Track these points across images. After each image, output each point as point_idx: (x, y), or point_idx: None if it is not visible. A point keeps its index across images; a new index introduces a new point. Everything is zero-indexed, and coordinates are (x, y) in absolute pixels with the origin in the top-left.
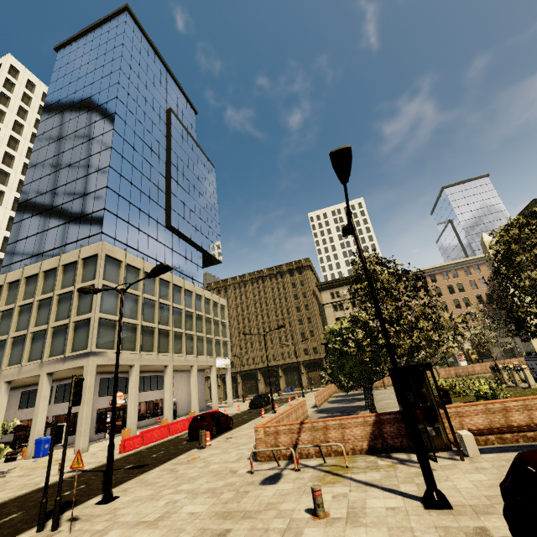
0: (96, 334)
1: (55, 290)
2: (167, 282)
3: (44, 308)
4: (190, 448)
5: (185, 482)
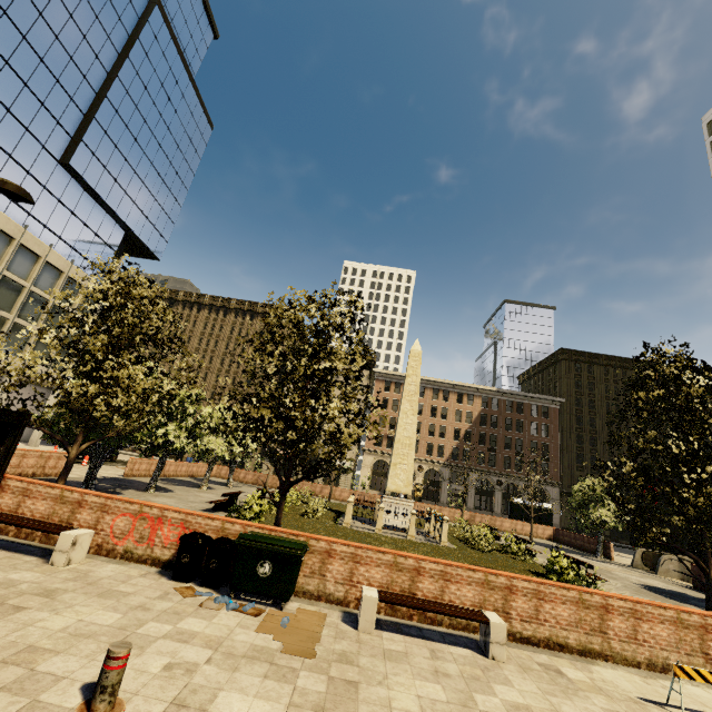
0: None
1: None
2: (9, 236)
3: None
4: None
5: None
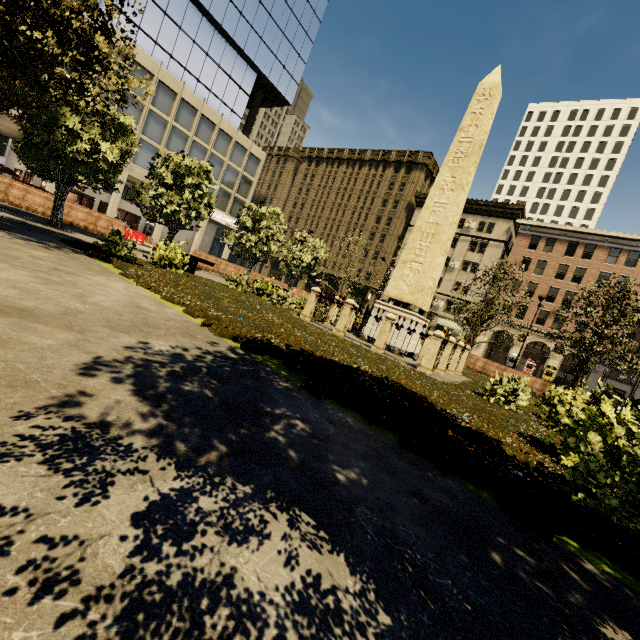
0: None
1: None
2: (150, 73)
3: None
4: None
5: None
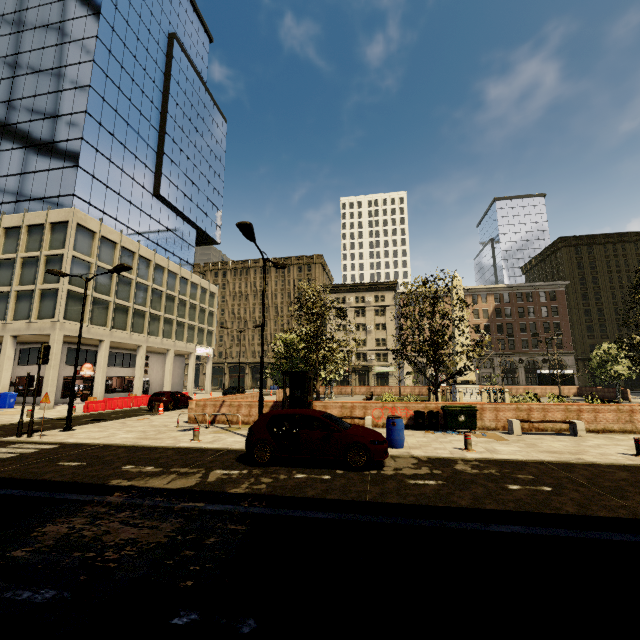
0: (65, 305)
1: (19, 252)
2: (148, 260)
3: (6, 269)
4: (146, 414)
5: (128, 428)
